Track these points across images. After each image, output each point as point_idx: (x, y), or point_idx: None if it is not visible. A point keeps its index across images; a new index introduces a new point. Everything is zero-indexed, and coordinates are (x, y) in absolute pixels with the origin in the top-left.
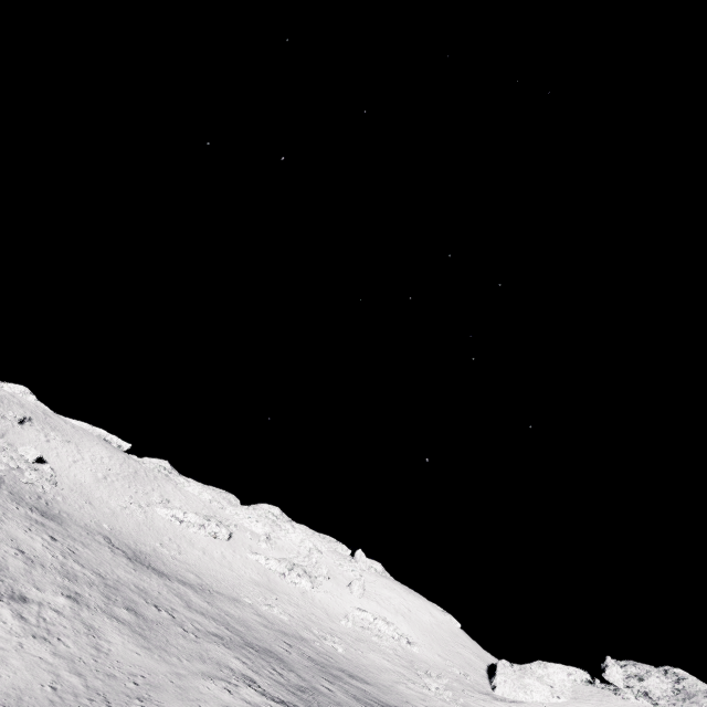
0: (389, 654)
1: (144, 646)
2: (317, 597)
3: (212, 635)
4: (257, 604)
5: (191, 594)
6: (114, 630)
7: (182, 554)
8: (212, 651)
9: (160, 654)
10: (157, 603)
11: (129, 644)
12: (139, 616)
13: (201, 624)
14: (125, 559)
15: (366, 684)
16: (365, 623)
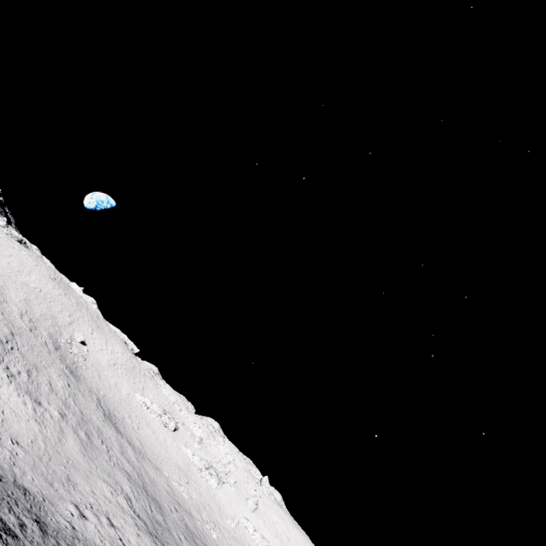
0: None
1: (82, 452)
2: (218, 496)
3: (125, 471)
4: (172, 479)
5: (130, 450)
6: (73, 438)
7: (139, 428)
8: (118, 476)
9: (88, 460)
10: (104, 440)
11: (76, 447)
12: (90, 440)
13: (122, 463)
14: (102, 413)
15: None
16: (246, 530)
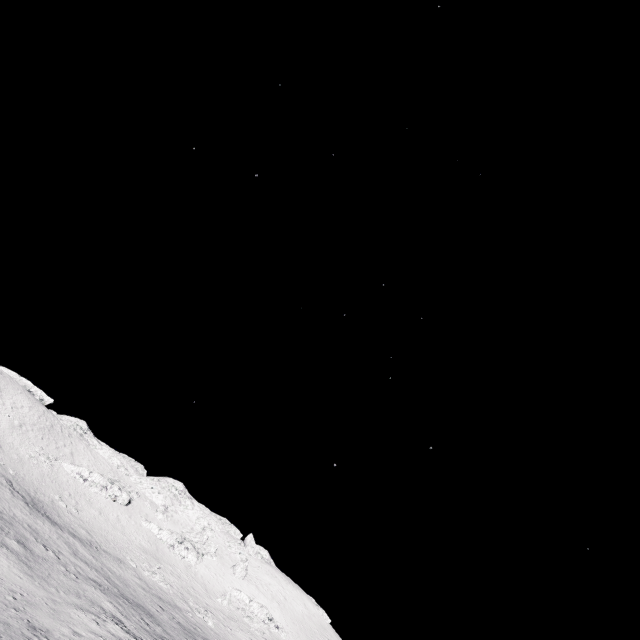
0: (256, 635)
1: (27, 573)
2: (200, 572)
3: (92, 581)
4: (141, 569)
5: (79, 546)
6: (2, 554)
7: (79, 510)
8: (89, 591)
9: (41, 582)
10: (46, 544)
11: (14, 568)
12: (27, 550)
13: (83, 570)
14: (23, 502)
15: None
16: (240, 604)
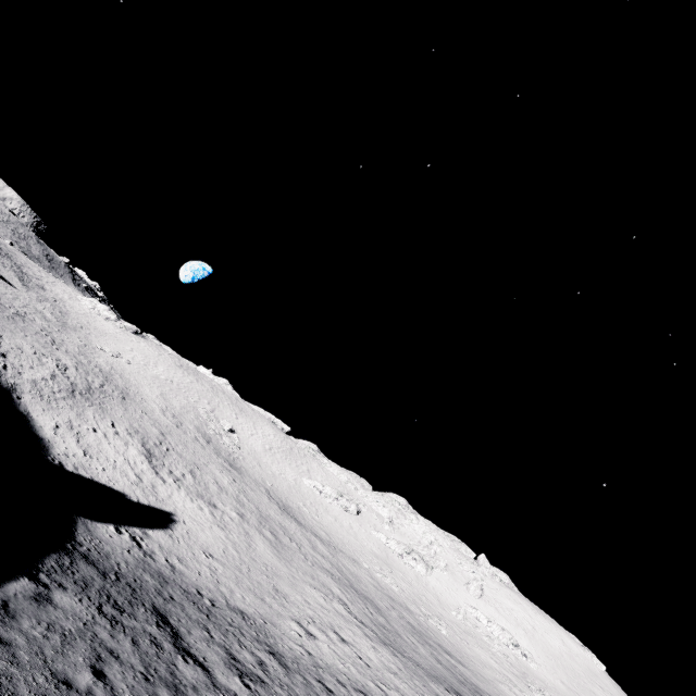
0: (498, 657)
1: (276, 555)
2: (431, 583)
3: (325, 570)
4: (373, 571)
5: (319, 544)
6: (260, 540)
7: (319, 516)
8: (321, 577)
9: (285, 563)
10: (291, 537)
11: (268, 550)
12: (277, 539)
13: (319, 561)
14: (277, 506)
15: (460, 664)
16: (477, 622)
